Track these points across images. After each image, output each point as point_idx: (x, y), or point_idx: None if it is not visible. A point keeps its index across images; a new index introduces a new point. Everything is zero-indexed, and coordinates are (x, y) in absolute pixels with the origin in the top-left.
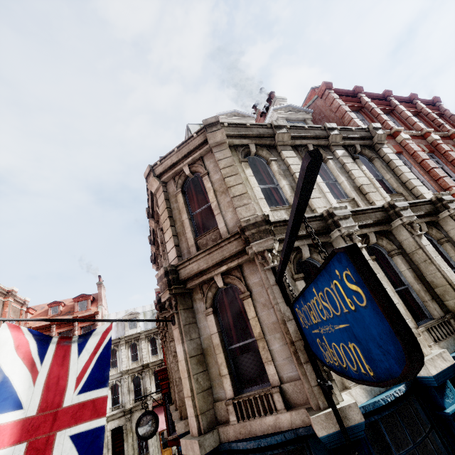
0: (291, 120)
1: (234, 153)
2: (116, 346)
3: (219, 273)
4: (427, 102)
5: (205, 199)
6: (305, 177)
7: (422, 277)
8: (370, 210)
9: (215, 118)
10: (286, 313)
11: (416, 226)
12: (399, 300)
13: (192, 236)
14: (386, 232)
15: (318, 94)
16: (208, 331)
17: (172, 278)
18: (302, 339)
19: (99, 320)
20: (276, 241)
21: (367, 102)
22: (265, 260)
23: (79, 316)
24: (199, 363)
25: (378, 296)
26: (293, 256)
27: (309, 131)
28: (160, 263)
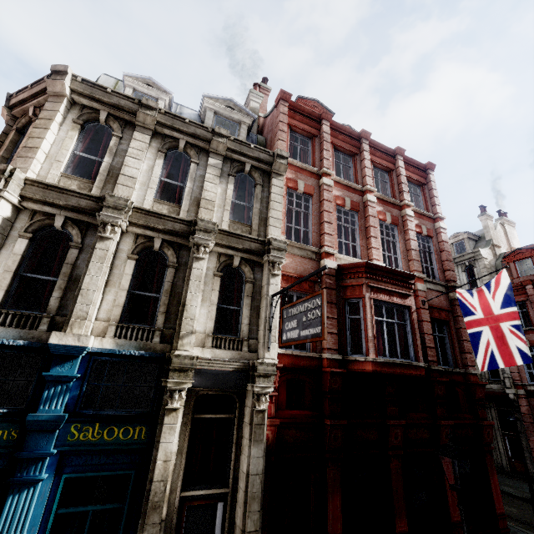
0: (223, 116)
1: (76, 112)
2: None
3: None
4: (417, 165)
5: None
6: None
7: (179, 295)
8: (172, 218)
9: (65, 67)
10: None
11: (200, 249)
12: (123, 297)
13: None
14: (185, 246)
15: (276, 102)
16: None
17: None
18: None
19: None
20: (3, 192)
21: (325, 132)
22: None
23: None
24: None
25: None
26: (38, 218)
27: (189, 127)
28: None
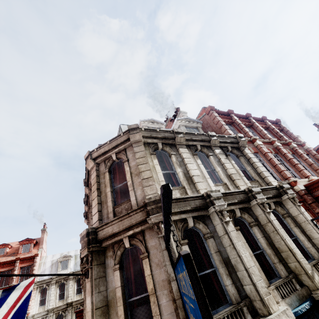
0: (188, 127)
1: (147, 148)
2: (48, 285)
3: (127, 236)
4: (273, 122)
5: (125, 178)
6: (163, 198)
7: (272, 243)
8: (236, 192)
9: (136, 125)
10: (171, 274)
11: (266, 206)
12: (256, 262)
13: (111, 205)
14: (247, 208)
15: (206, 112)
16: (114, 285)
17: (91, 238)
18: (181, 298)
19: (25, 275)
20: None
21: (236, 119)
22: (159, 229)
23: (21, 257)
24: (103, 314)
25: (199, 300)
26: (181, 225)
27: (198, 136)
28: (89, 220)
